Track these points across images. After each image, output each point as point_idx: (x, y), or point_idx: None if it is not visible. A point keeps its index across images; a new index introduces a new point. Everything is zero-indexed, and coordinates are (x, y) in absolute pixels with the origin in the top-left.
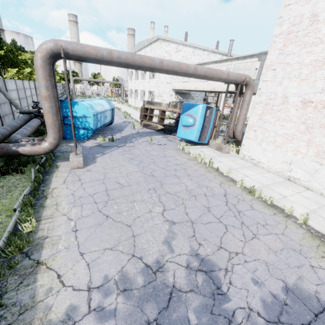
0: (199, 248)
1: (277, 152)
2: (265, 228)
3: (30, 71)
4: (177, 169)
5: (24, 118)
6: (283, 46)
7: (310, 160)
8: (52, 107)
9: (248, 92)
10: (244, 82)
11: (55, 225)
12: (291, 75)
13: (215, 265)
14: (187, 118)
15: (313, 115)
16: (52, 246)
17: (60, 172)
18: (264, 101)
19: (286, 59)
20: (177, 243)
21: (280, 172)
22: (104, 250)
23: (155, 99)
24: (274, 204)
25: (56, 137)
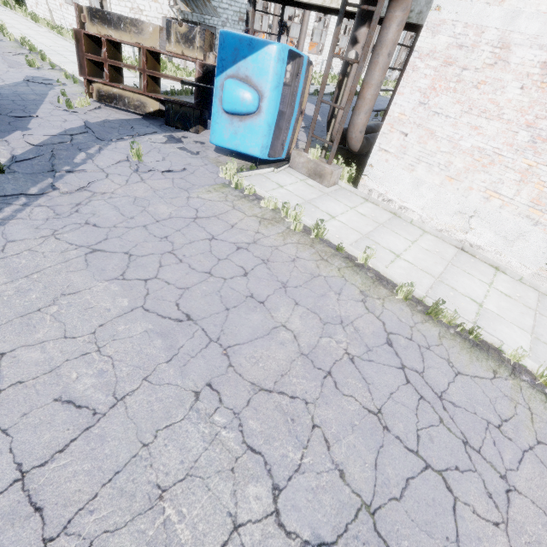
0: None
1: (447, 189)
2: (508, 438)
3: None
4: (248, 269)
5: None
6: None
7: (515, 213)
8: None
9: (397, 13)
10: None
11: None
12: None
13: None
14: (237, 89)
15: None
16: None
17: None
18: (444, 51)
19: None
20: None
21: (444, 233)
22: None
23: (112, 3)
24: (479, 337)
25: None
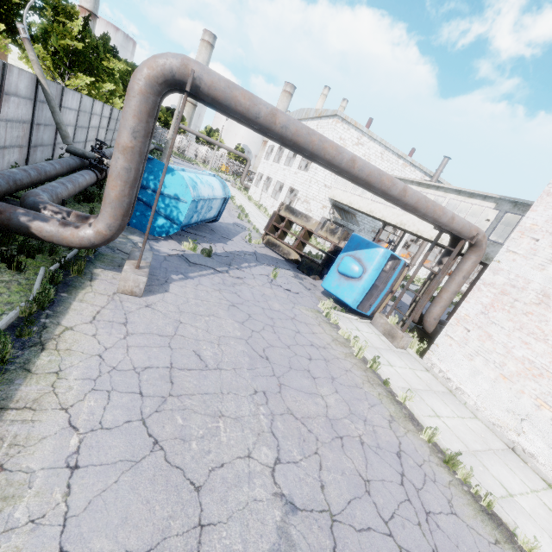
0: None
1: (501, 385)
2: None
3: (112, 90)
4: (313, 358)
5: (69, 163)
6: None
7: None
8: (130, 170)
9: (471, 257)
10: (472, 238)
11: (34, 434)
12: None
13: None
14: (351, 262)
15: None
16: (1, 504)
17: (93, 292)
18: (501, 285)
19: None
20: None
21: (496, 427)
22: None
23: (297, 203)
24: (493, 510)
25: (113, 225)
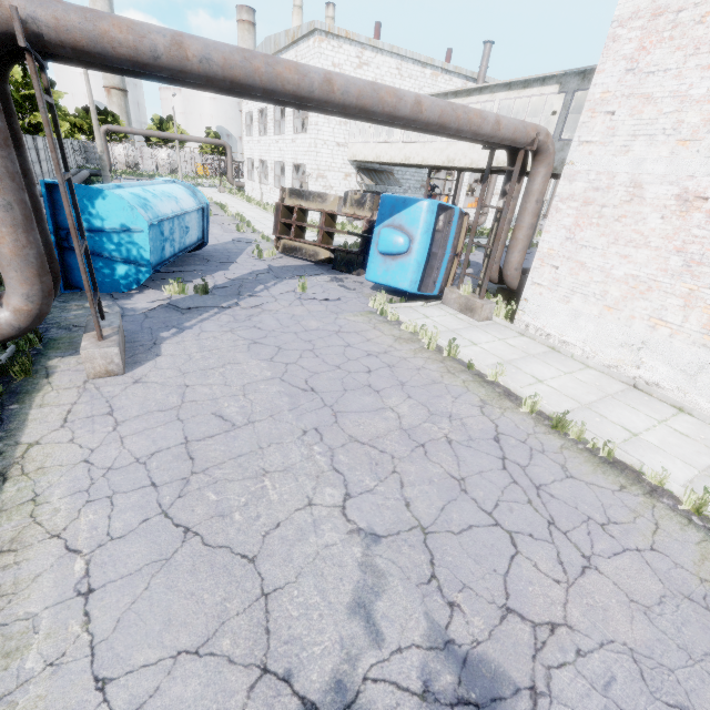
0: (452, 618)
1: (607, 319)
2: (609, 535)
3: None
4: (372, 369)
5: None
6: (638, 51)
7: (688, 342)
8: (9, 206)
9: (539, 170)
10: (532, 143)
11: (23, 576)
12: (655, 128)
13: (500, 677)
14: (391, 235)
15: (704, 231)
16: (4, 662)
17: (54, 390)
18: (582, 194)
19: (644, 84)
20: (390, 608)
21: (612, 369)
22: (176, 657)
23: (310, 184)
24: (615, 458)
25: (32, 293)
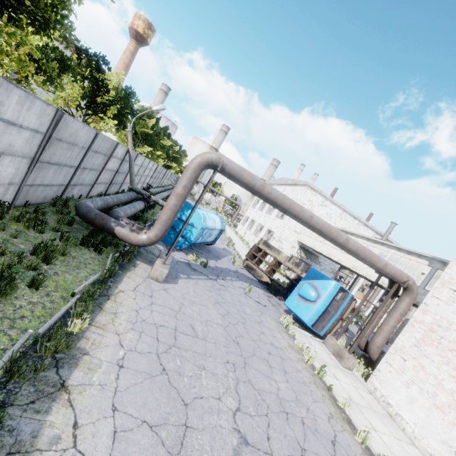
0: None
1: (434, 415)
2: None
3: (160, 154)
4: (272, 353)
5: (131, 195)
6: None
7: None
8: (177, 205)
9: (406, 298)
10: (404, 283)
11: (103, 342)
12: None
13: None
14: (308, 288)
15: None
16: (87, 371)
17: (135, 273)
18: (429, 324)
19: None
20: None
21: None
22: (143, 422)
23: (272, 241)
24: None
25: (158, 235)
